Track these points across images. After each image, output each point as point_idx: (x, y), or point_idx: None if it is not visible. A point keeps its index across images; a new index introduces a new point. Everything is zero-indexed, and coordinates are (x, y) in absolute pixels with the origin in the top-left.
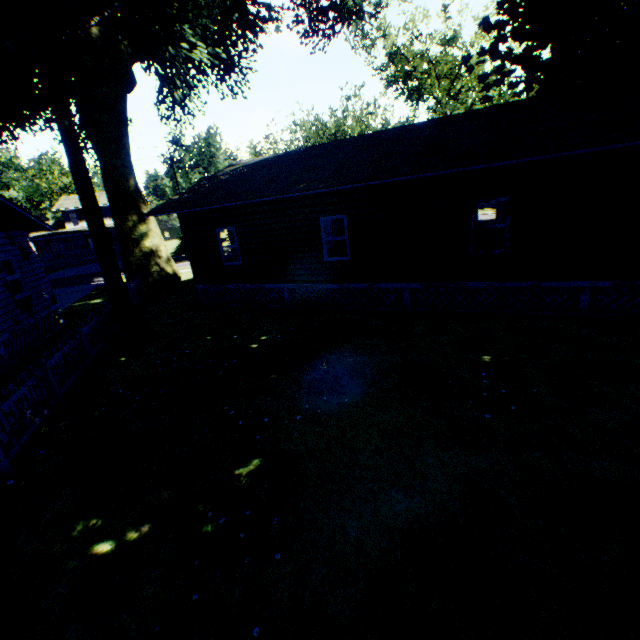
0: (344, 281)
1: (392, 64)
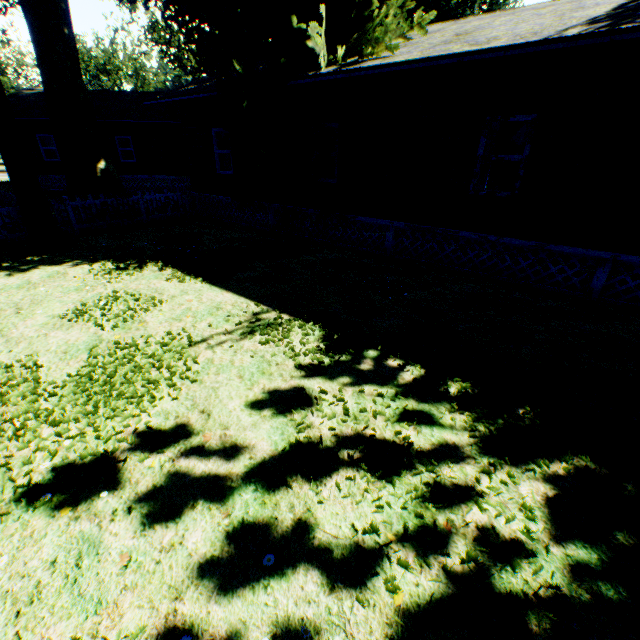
0: (135, 174)
1: (154, 31)
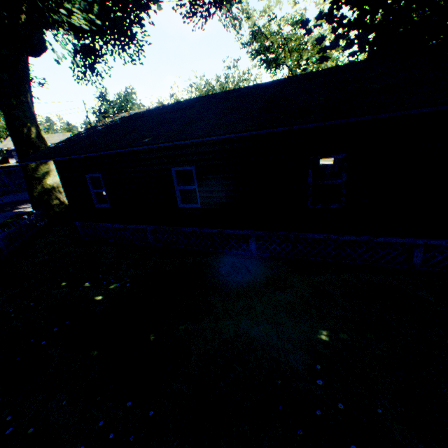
0: (197, 226)
1: (254, 40)
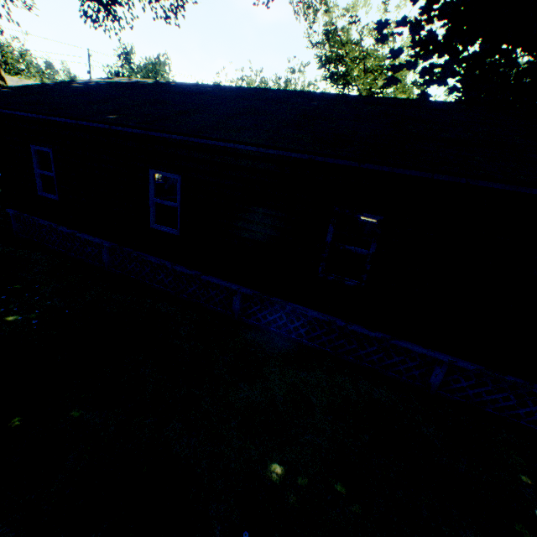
0: (170, 259)
1: (327, 42)
